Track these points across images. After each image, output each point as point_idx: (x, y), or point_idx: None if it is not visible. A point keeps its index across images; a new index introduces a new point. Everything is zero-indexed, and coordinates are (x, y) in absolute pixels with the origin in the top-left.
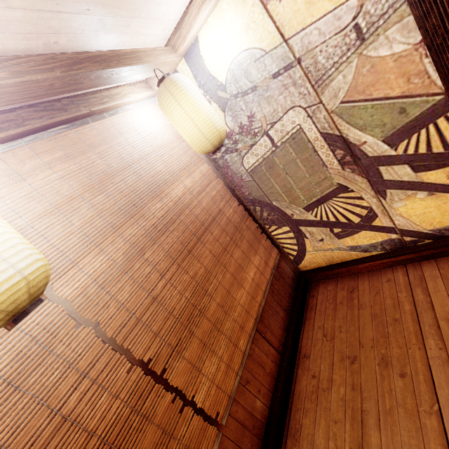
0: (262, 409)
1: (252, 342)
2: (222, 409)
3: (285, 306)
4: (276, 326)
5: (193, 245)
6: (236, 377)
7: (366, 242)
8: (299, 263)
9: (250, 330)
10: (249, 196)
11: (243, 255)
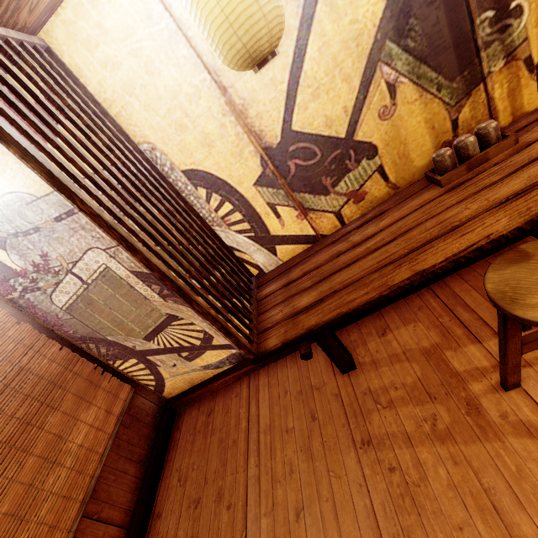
0: None
1: (75, 537)
2: None
3: (139, 456)
4: (122, 492)
5: None
6: None
7: (215, 360)
8: (163, 391)
9: (70, 523)
10: (75, 334)
11: (65, 418)
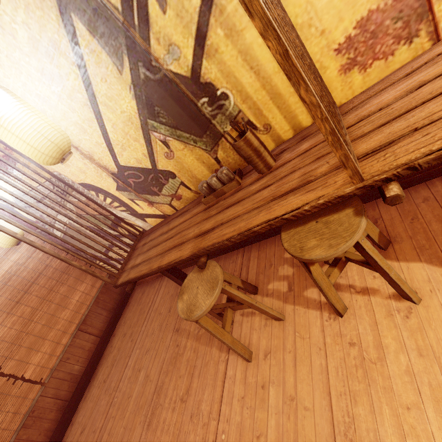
0: (79, 369)
1: (74, 337)
2: (45, 376)
3: (109, 308)
4: (99, 322)
5: (20, 297)
6: (57, 359)
7: None
8: None
9: (72, 332)
10: (72, 248)
11: (69, 288)
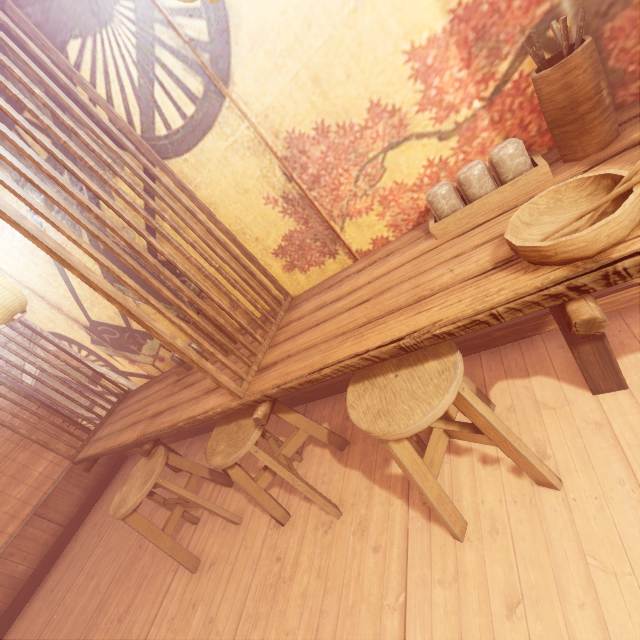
0: (25, 570)
1: (27, 525)
2: None
3: (86, 485)
4: (66, 505)
5: None
6: None
7: None
8: None
9: (25, 516)
10: (47, 400)
11: (33, 455)
